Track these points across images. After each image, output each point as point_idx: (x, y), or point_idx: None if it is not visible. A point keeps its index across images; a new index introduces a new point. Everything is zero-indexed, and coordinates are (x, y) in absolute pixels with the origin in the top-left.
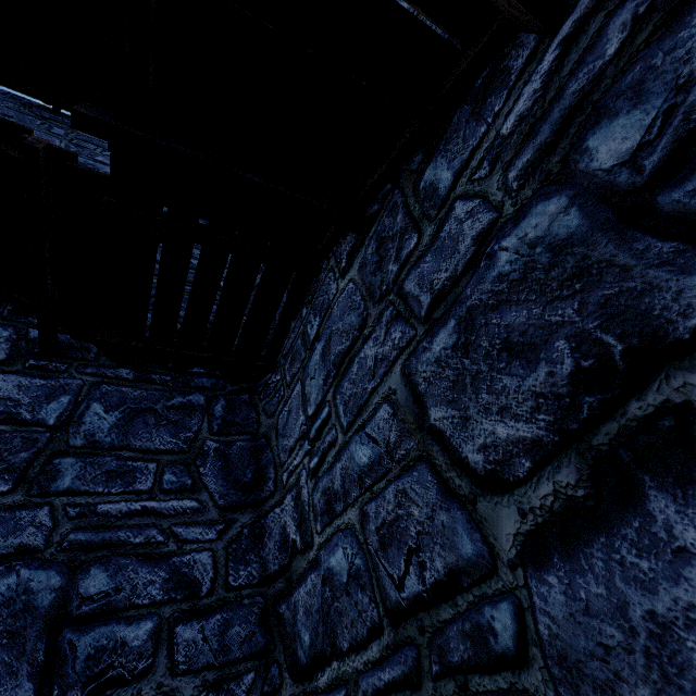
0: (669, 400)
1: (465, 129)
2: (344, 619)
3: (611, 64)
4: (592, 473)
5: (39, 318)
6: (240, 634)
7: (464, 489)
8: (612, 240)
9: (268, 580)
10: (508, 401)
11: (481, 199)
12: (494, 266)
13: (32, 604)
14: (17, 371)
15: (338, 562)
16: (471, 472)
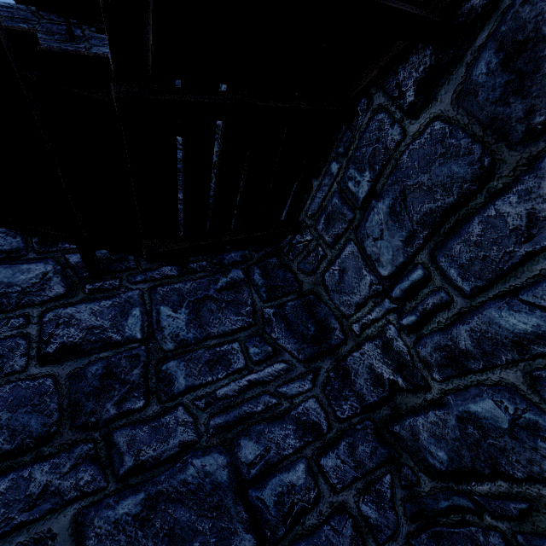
0: None
1: None
2: (511, 455)
3: None
4: None
5: (79, 248)
6: (366, 451)
7: None
8: None
9: (369, 408)
10: None
11: None
12: None
13: (215, 482)
14: (82, 299)
15: (487, 410)
16: None
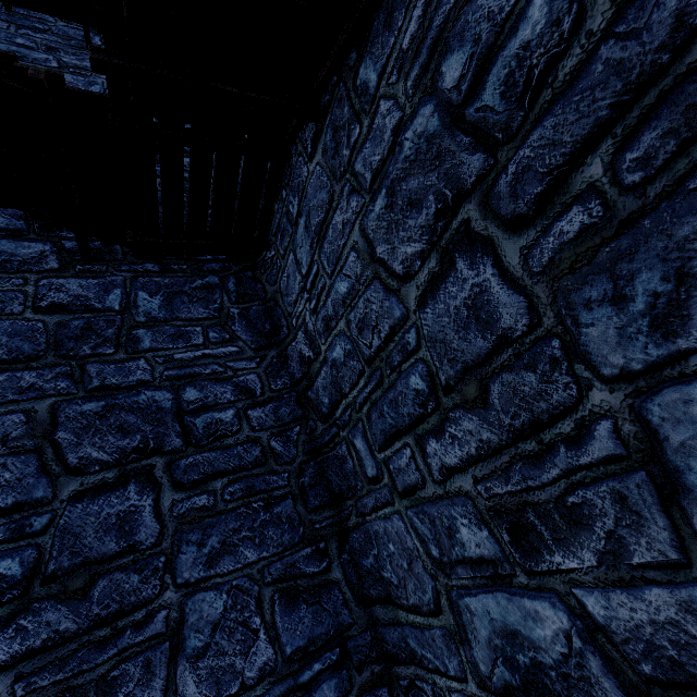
0: (464, 218)
1: (382, 37)
2: (345, 379)
3: (452, 11)
4: (440, 259)
5: (75, 230)
6: (287, 411)
7: (395, 286)
8: (450, 136)
9: (296, 383)
10: (411, 234)
11: (394, 101)
12: (402, 152)
13: (161, 407)
14: (73, 275)
15: (338, 353)
16: (397, 276)
